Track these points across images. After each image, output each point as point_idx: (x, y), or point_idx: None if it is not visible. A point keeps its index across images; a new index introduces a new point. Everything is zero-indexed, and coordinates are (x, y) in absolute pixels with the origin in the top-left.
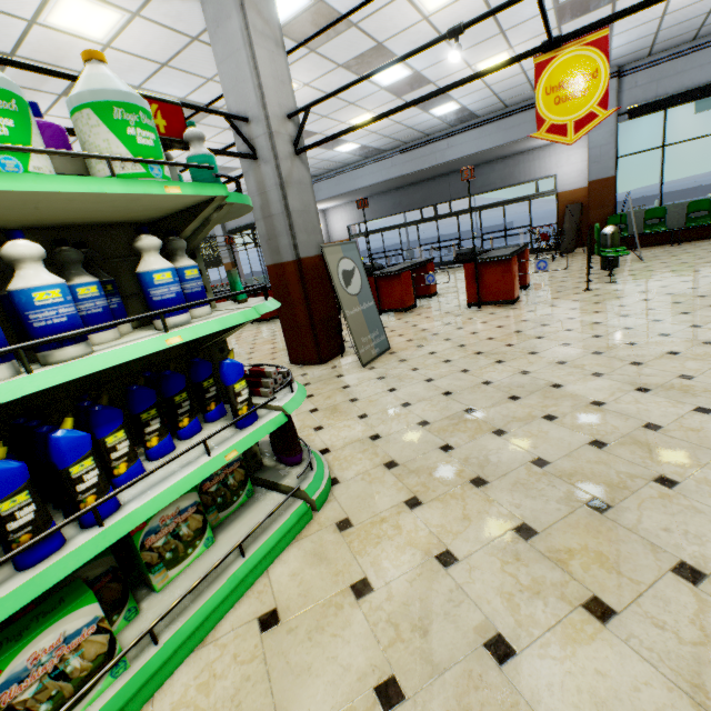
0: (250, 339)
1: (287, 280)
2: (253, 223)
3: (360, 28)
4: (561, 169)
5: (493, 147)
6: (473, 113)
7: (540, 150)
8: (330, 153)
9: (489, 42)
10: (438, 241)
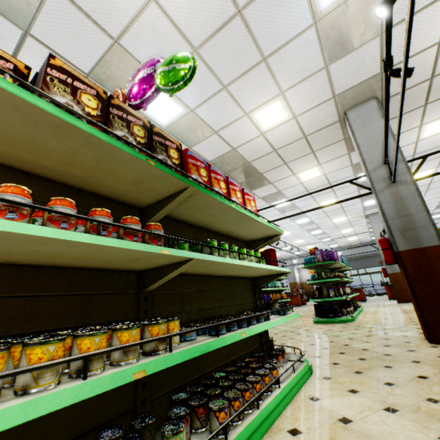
0: None
1: (397, 277)
2: None
3: None
4: None
5: None
6: None
7: None
8: (325, 247)
9: None
10: (361, 284)
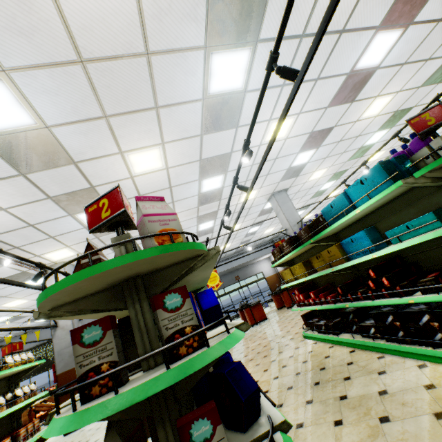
0: (259, 330)
1: None
2: None
3: (270, 214)
4: (263, 269)
5: (250, 260)
6: (243, 249)
7: (253, 264)
8: None
9: (275, 224)
10: (223, 308)
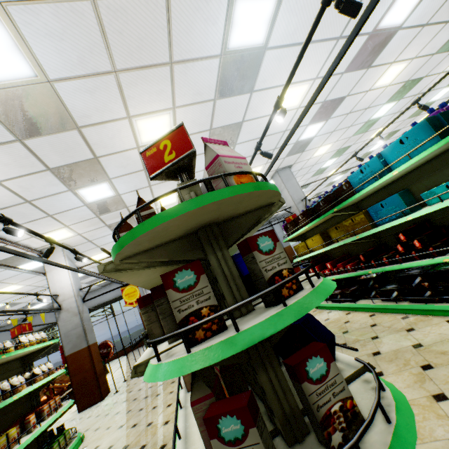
0: None
1: None
2: (105, 302)
3: None
4: None
5: None
6: None
7: None
8: None
9: None
10: None
